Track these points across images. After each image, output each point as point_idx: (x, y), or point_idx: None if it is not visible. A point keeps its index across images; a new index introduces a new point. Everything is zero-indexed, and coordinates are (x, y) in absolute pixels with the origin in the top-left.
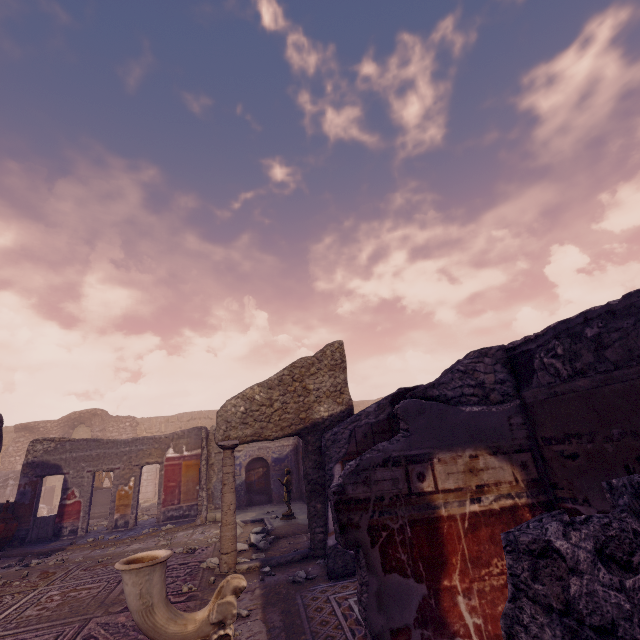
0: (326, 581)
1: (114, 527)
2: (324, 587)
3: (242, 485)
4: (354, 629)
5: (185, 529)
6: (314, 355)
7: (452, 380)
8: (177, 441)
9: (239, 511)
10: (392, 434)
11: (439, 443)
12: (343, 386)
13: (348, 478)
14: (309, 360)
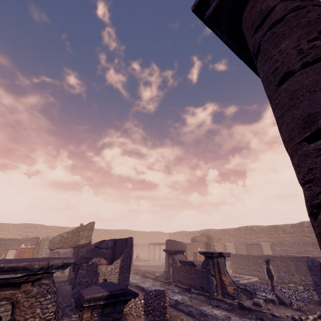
0: (68, 285)
1: None
2: (68, 285)
3: None
4: (71, 290)
5: None
6: (85, 225)
7: (103, 244)
8: (27, 241)
9: None
10: None
11: (95, 256)
12: (90, 235)
13: (77, 260)
14: (83, 226)
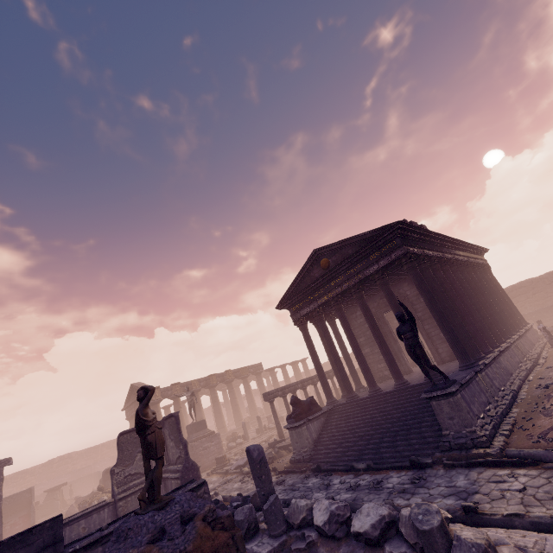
0: None
1: None
2: None
3: None
4: None
5: None
6: None
7: None
8: None
9: None
10: None
11: None
12: None
13: None
14: None
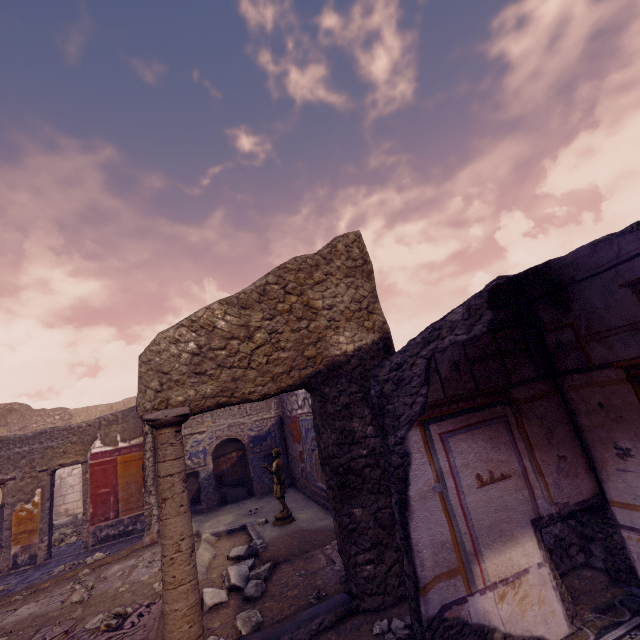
0: None
1: (12, 567)
2: None
3: (209, 479)
4: None
5: (124, 557)
6: (316, 253)
7: None
8: (107, 429)
9: (208, 515)
10: (503, 360)
11: None
12: (371, 301)
13: None
14: (309, 259)
